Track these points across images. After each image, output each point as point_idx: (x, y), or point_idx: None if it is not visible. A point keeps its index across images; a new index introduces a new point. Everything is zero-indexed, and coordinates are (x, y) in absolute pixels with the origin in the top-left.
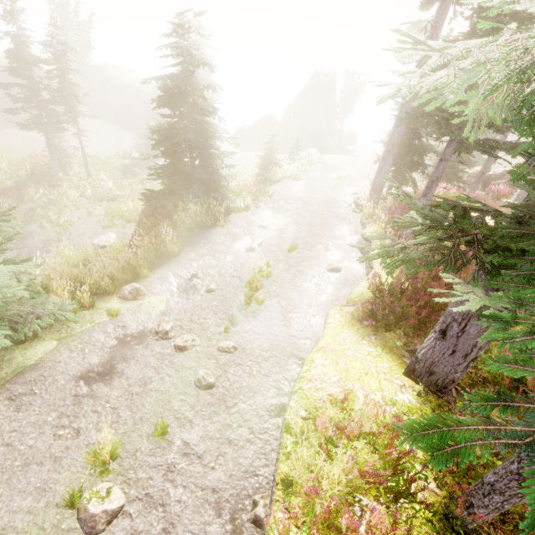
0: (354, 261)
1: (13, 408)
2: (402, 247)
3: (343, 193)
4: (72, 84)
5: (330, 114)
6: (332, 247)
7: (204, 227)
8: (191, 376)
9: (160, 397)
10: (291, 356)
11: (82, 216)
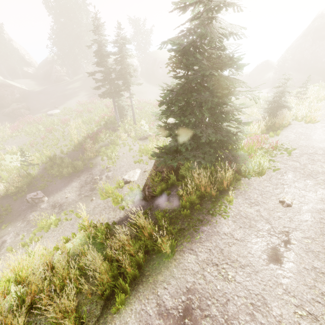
0: None
1: None
2: None
3: None
4: (127, 64)
5: None
6: None
7: (207, 198)
8: None
9: None
10: None
11: (125, 152)
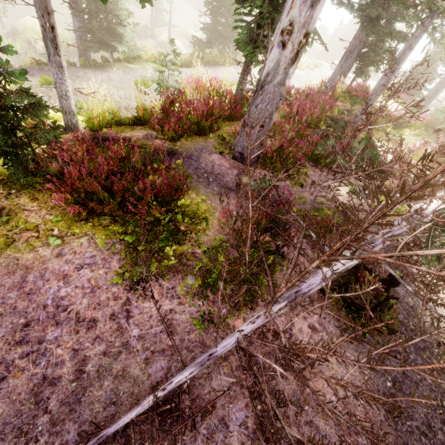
0: None
1: (123, 73)
2: None
3: None
4: None
5: None
6: None
7: (217, 65)
8: None
9: None
10: None
11: None
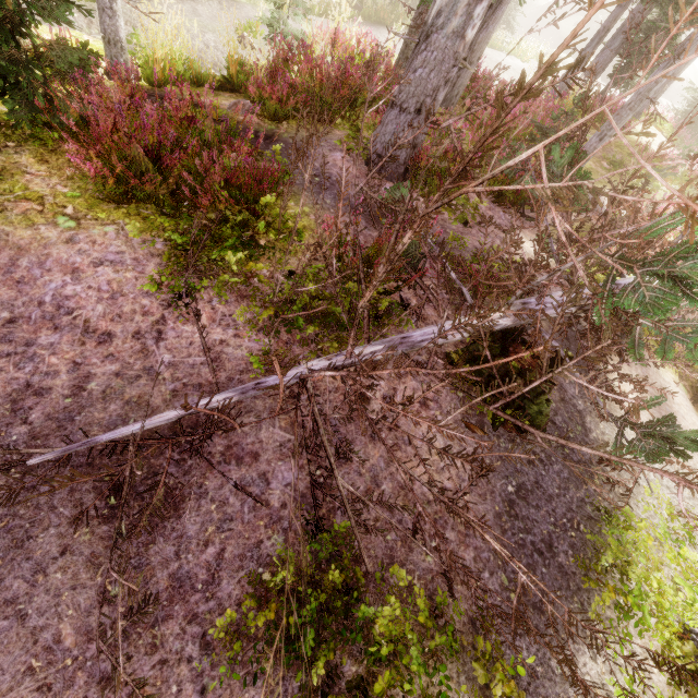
0: None
1: (220, 8)
2: None
3: None
4: None
5: None
6: None
7: (382, 25)
8: None
9: None
10: None
11: None
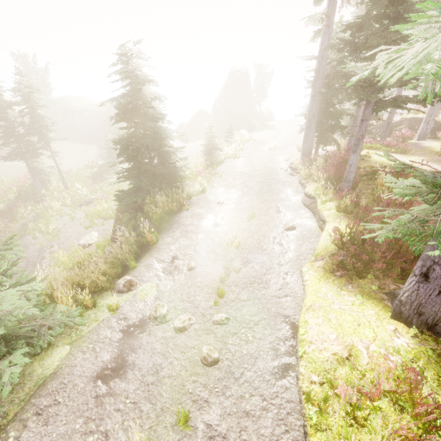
0: (305, 217)
1: (42, 422)
2: (418, 218)
3: (278, 161)
4: (41, 117)
5: (249, 100)
6: (282, 208)
7: (172, 213)
8: (196, 355)
9: (174, 383)
10: (277, 315)
11: (66, 222)
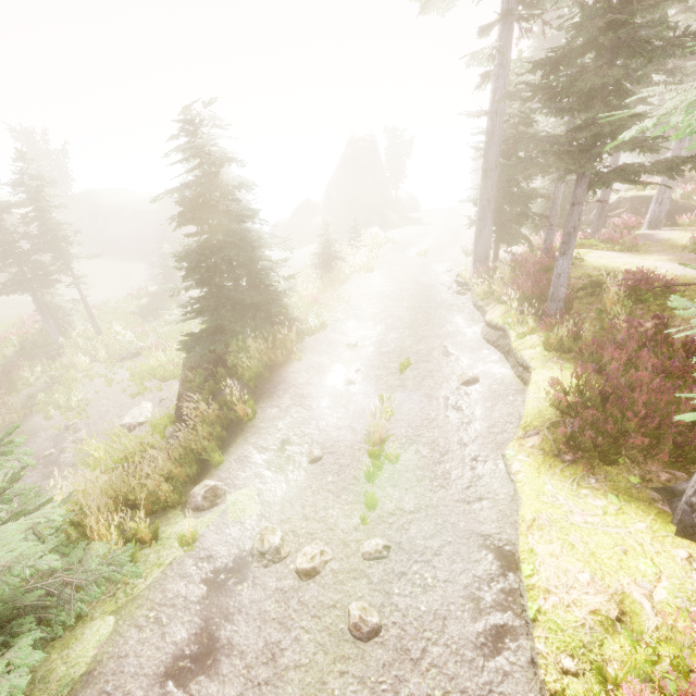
0: (491, 361)
1: None
2: None
3: (435, 273)
4: (57, 223)
5: (380, 182)
6: (452, 348)
7: (275, 367)
8: (340, 621)
9: (307, 678)
10: (470, 536)
11: (100, 389)
